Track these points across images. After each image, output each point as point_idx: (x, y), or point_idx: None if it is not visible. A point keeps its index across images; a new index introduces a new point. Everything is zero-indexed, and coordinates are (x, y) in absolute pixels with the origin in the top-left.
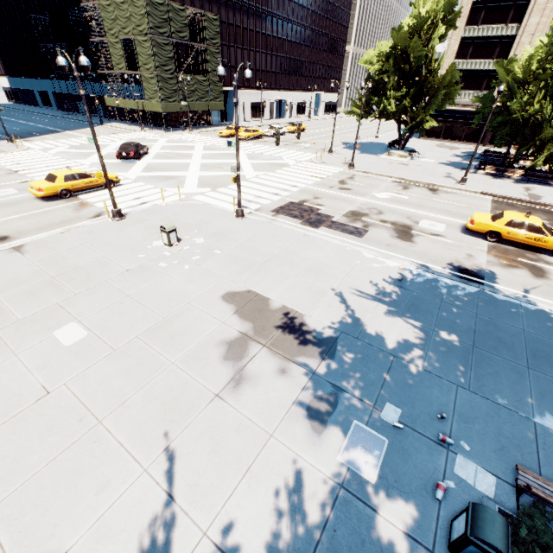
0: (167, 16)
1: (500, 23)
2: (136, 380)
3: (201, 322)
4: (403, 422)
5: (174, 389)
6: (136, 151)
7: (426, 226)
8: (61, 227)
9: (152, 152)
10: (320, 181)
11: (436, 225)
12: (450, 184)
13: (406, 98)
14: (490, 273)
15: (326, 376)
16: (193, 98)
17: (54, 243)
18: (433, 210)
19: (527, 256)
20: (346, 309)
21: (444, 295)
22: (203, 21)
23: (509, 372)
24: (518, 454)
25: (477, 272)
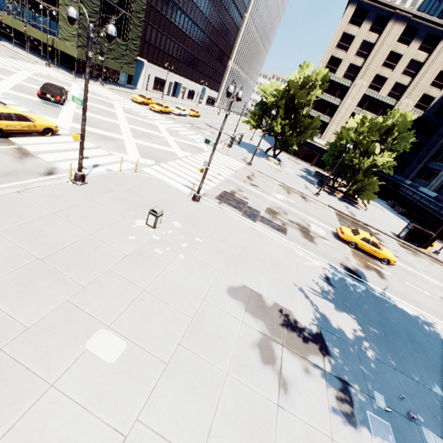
0: None
1: (332, 95)
2: (207, 400)
3: (226, 322)
4: (388, 405)
5: (243, 405)
6: (62, 96)
7: (315, 230)
8: (9, 182)
9: None
10: (235, 174)
11: (320, 229)
12: (311, 195)
13: (287, 126)
14: (362, 273)
15: (333, 371)
16: (109, 55)
17: (16, 206)
18: (312, 216)
19: (370, 260)
20: (313, 305)
21: (354, 293)
22: None
23: (408, 355)
24: (440, 418)
25: (356, 272)
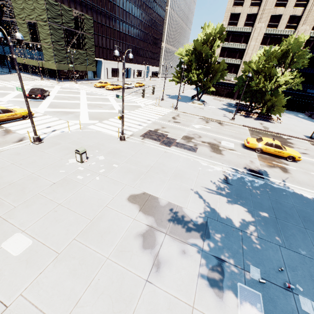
0: (60, 13)
1: (238, 42)
2: (83, 279)
3: (119, 221)
4: (263, 277)
5: (114, 281)
6: (41, 94)
7: (225, 145)
8: None
9: (52, 94)
10: (162, 117)
11: (229, 143)
12: (227, 120)
13: (201, 75)
14: (264, 171)
15: (210, 251)
16: (76, 62)
17: None
18: (225, 135)
19: (276, 160)
20: (204, 201)
21: (250, 187)
22: (83, 18)
23: (298, 233)
24: None
25: (258, 171)
